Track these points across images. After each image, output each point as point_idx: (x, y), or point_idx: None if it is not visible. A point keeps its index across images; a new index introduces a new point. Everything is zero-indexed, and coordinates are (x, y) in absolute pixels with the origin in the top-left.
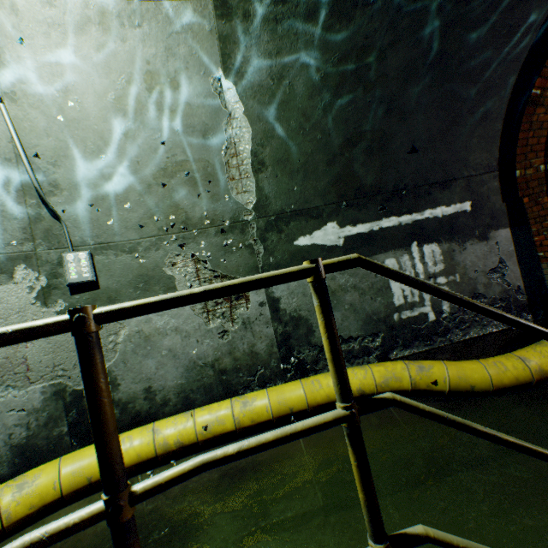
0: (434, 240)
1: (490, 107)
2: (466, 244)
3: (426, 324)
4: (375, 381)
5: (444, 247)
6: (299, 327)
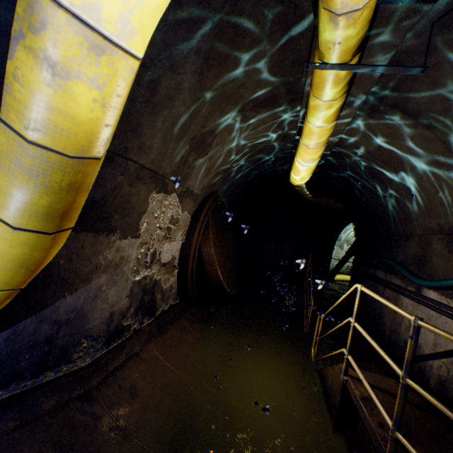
0: None
1: None
2: None
3: None
4: None
5: None
6: None
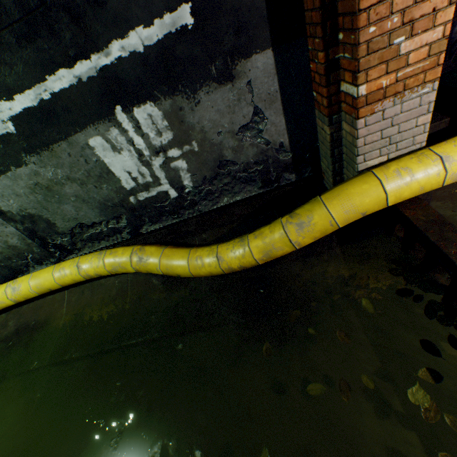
0: (147, 97)
1: None
2: (199, 94)
3: (170, 202)
4: (106, 269)
5: (166, 107)
6: (37, 223)
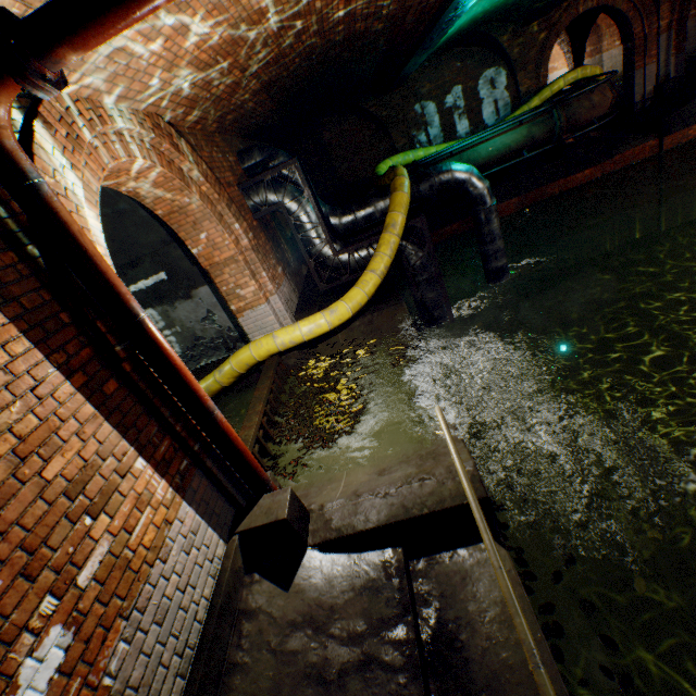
0: (149, 306)
1: (117, 207)
2: (176, 304)
3: None
4: None
5: (160, 310)
6: None
